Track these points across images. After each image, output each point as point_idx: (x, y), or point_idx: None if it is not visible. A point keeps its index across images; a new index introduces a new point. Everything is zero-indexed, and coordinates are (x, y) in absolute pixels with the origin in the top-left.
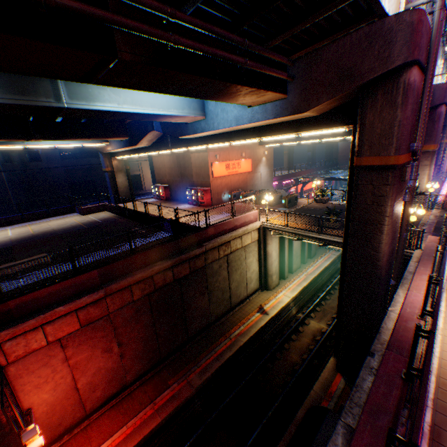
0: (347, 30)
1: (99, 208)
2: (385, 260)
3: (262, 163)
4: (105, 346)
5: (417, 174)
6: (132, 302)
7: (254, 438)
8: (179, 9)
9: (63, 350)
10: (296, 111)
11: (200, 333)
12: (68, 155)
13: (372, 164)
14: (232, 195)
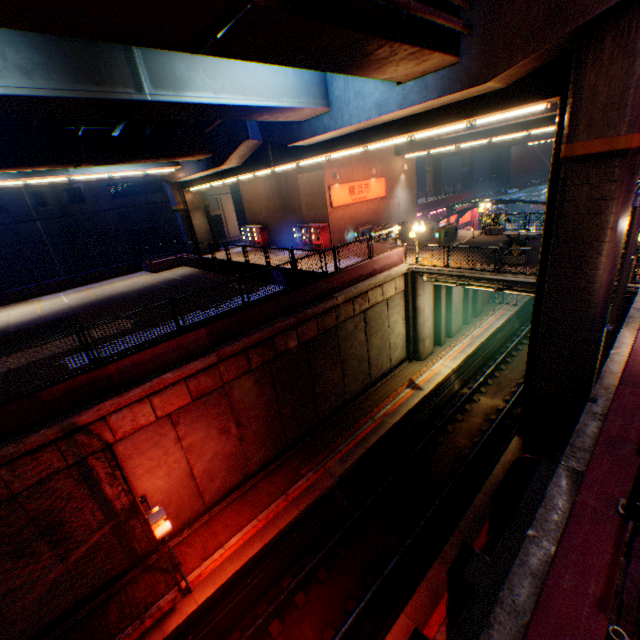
0: None
1: (175, 263)
2: (601, 295)
3: (400, 184)
4: (221, 426)
5: None
6: (249, 372)
7: (418, 531)
8: None
9: (174, 428)
10: (474, 82)
11: (333, 415)
12: (121, 192)
13: (590, 152)
14: (359, 233)
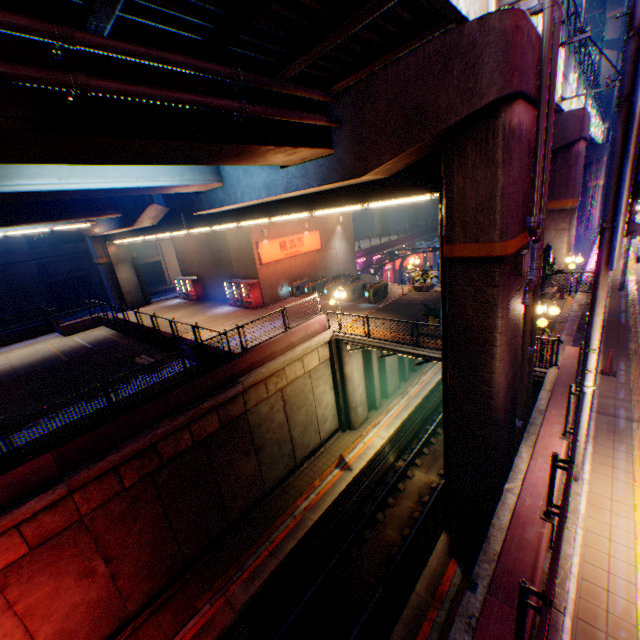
0: (408, 45)
1: (91, 323)
2: (502, 397)
3: (336, 235)
4: (81, 569)
5: (550, 248)
6: (123, 491)
7: None
8: (83, 26)
9: (2, 592)
10: (350, 174)
11: (249, 512)
12: (41, 241)
13: (469, 255)
14: (293, 287)
